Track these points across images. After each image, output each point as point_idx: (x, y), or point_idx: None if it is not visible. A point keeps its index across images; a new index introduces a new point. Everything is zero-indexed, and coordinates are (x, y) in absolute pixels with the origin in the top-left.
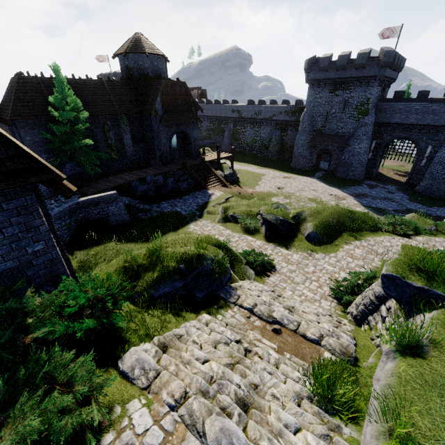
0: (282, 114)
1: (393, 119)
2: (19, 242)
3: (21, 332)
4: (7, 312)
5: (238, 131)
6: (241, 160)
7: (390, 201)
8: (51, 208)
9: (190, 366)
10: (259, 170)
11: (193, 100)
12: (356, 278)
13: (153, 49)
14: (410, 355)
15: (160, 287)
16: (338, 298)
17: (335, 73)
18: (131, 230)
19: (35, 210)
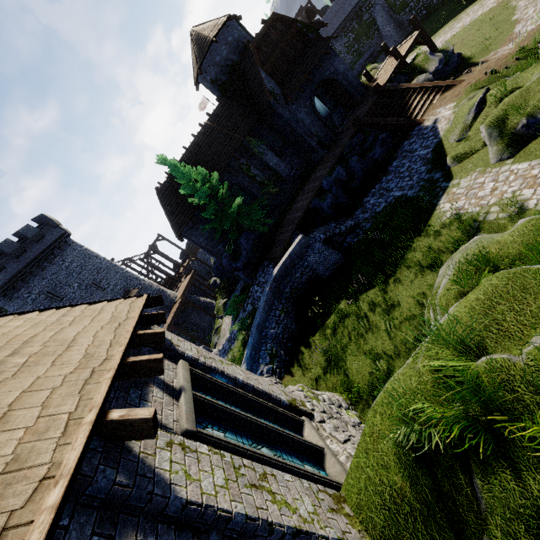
0: None
1: None
2: None
3: None
4: None
5: None
6: (436, 26)
7: None
8: (258, 298)
9: None
10: (489, 1)
11: (301, 23)
12: None
13: (215, 25)
14: None
15: None
16: None
17: None
18: (353, 272)
19: None
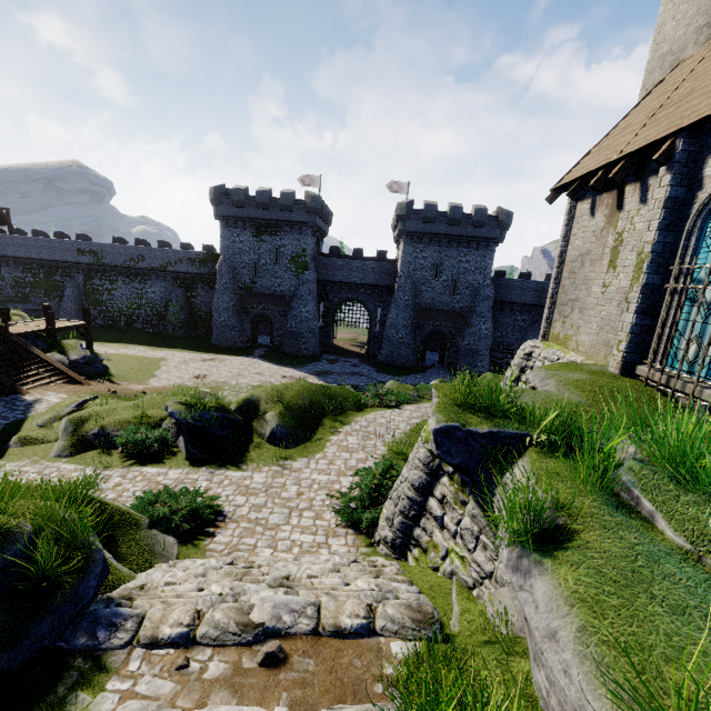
0: (184, 262)
1: (336, 277)
2: None
3: None
4: None
5: (97, 287)
6: (111, 339)
7: (359, 376)
8: None
9: None
10: (152, 352)
11: None
12: (370, 476)
13: None
14: (553, 547)
15: None
16: (354, 524)
17: (256, 212)
18: None
19: None
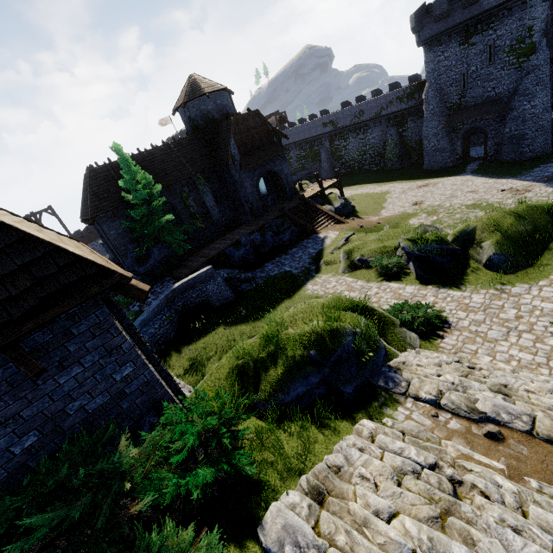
0: (393, 103)
1: None
2: (102, 370)
3: (126, 495)
4: (101, 476)
5: (337, 147)
6: (351, 183)
7: None
8: (148, 302)
9: (370, 529)
10: (379, 188)
11: (273, 128)
12: None
13: (212, 86)
14: None
15: (289, 388)
16: None
17: (462, 14)
18: (238, 308)
19: (111, 325)
